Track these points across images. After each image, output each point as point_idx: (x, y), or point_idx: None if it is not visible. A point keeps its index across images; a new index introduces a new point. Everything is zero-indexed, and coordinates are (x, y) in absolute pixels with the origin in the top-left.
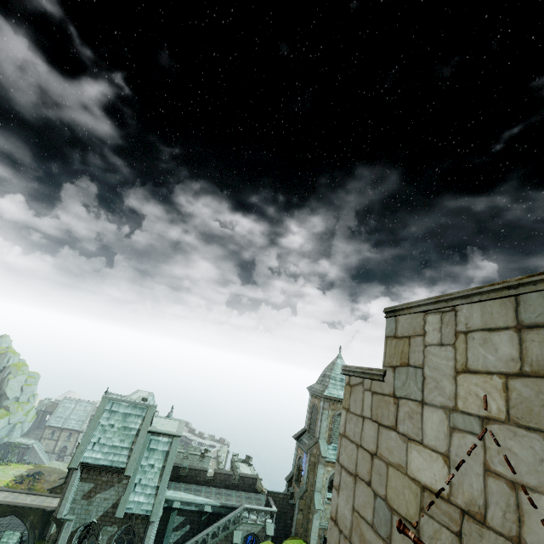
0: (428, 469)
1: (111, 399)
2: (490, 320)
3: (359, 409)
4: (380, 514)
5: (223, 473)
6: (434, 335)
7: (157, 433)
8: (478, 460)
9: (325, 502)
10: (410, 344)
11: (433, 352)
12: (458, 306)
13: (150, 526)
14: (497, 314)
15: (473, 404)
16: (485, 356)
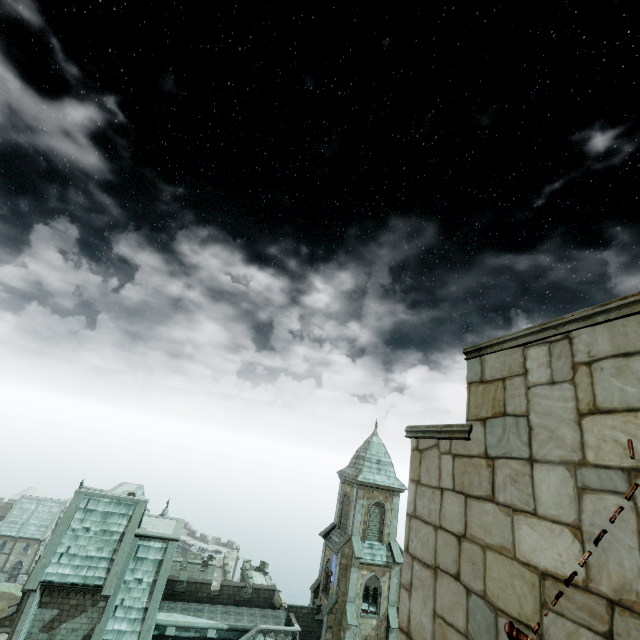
0: (549, 548)
1: (87, 494)
2: (624, 343)
3: (434, 479)
4: (477, 618)
5: (232, 585)
6: (541, 372)
7: (148, 536)
8: (627, 528)
9: (359, 615)
10: (505, 388)
11: (542, 393)
12: (574, 331)
13: None
14: (635, 334)
15: (612, 453)
16: (623, 389)
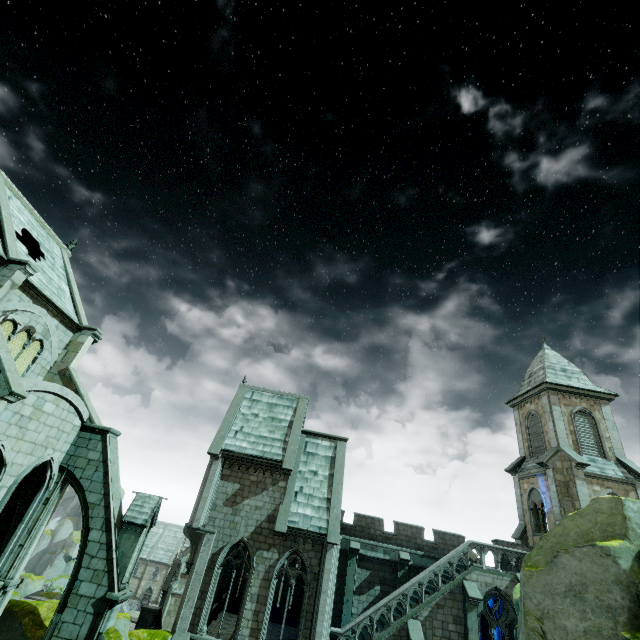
0: None
1: (250, 387)
2: None
3: None
4: None
5: (408, 524)
6: None
7: (313, 434)
8: None
9: None
10: None
11: None
12: None
13: (327, 553)
14: None
15: None
16: None
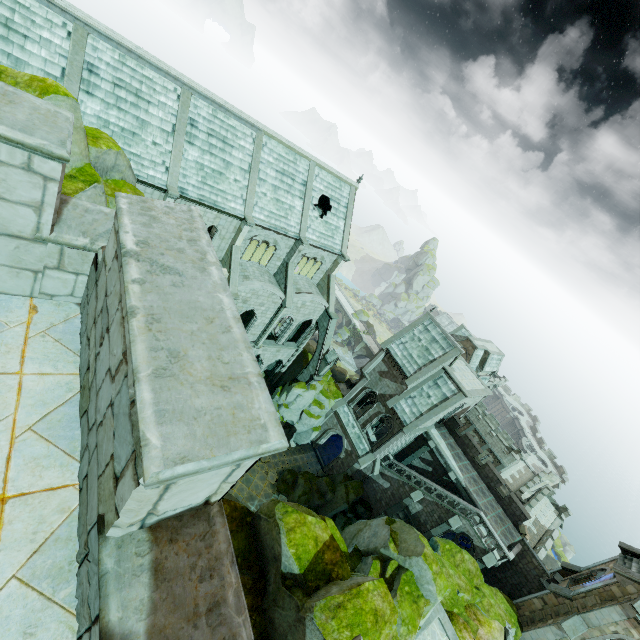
0: None
1: (432, 318)
2: None
3: None
4: None
5: (493, 471)
6: None
7: (449, 375)
8: None
9: None
10: None
11: None
12: None
13: (401, 432)
14: None
15: None
16: None
